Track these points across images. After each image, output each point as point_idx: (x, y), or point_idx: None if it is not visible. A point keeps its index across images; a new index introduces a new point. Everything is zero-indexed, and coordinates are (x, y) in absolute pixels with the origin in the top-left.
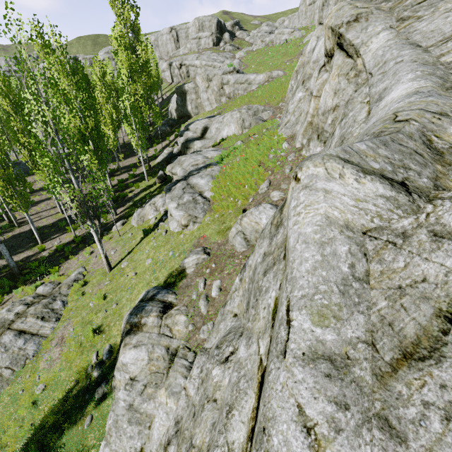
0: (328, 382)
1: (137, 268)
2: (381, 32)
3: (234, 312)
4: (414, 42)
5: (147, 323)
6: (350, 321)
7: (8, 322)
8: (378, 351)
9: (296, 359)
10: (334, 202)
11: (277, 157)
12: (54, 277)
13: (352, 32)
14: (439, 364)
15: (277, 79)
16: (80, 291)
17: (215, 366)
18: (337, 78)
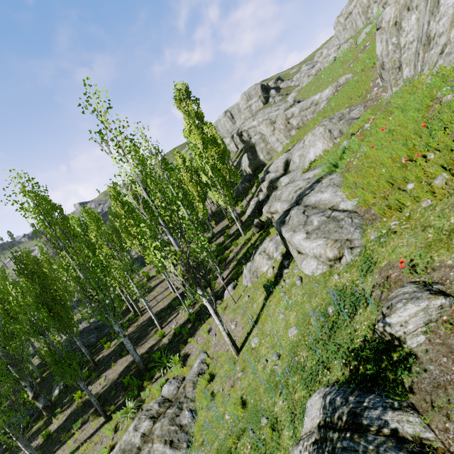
0: None
1: (276, 346)
2: None
3: None
4: None
5: None
6: None
7: (134, 450)
8: None
9: None
10: None
11: None
12: (177, 370)
13: None
14: None
15: (348, 82)
16: (208, 390)
17: None
18: None
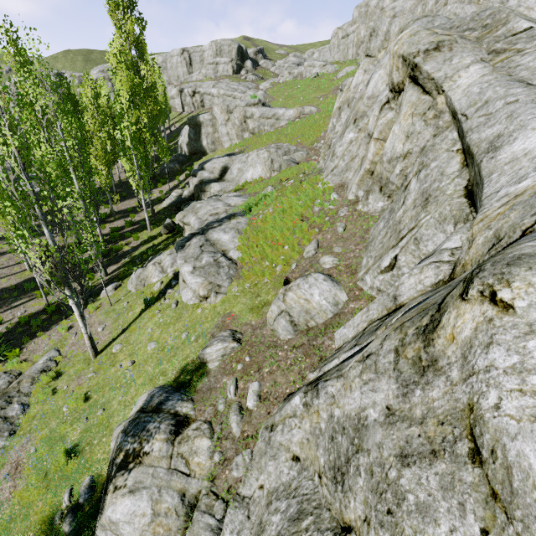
0: None
1: (135, 355)
2: (472, 65)
3: (293, 452)
4: (521, 79)
5: (150, 452)
6: None
7: None
8: None
9: None
10: None
11: (324, 211)
12: (12, 364)
13: (431, 63)
14: None
15: (310, 116)
16: (50, 387)
17: None
18: (410, 118)
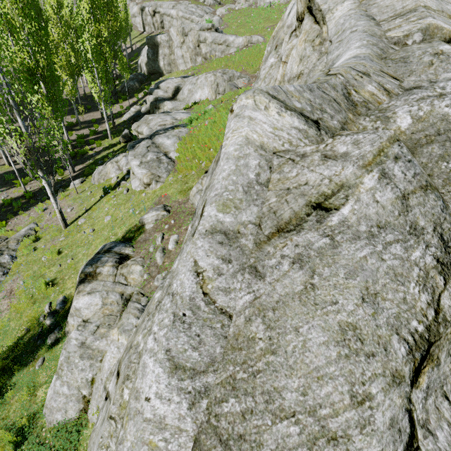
0: (220, 247)
1: (95, 225)
2: (346, 1)
3: None
4: (370, 15)
5: (102, 272)
6: (247, 210)
7: None
8: (261, 229)
9: (200, 235)
10: (255, 127)
11: None
12: (1, 232)
13: None
14: (298, 233)
15: (257, 45)
16: (32, 246)
17: (159, 291)
18: (303, 43)
